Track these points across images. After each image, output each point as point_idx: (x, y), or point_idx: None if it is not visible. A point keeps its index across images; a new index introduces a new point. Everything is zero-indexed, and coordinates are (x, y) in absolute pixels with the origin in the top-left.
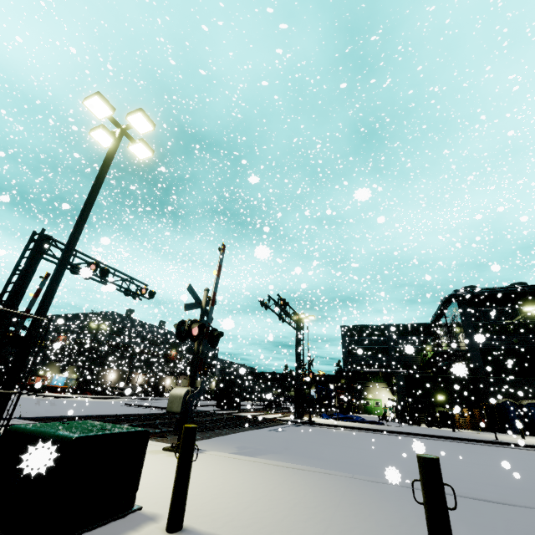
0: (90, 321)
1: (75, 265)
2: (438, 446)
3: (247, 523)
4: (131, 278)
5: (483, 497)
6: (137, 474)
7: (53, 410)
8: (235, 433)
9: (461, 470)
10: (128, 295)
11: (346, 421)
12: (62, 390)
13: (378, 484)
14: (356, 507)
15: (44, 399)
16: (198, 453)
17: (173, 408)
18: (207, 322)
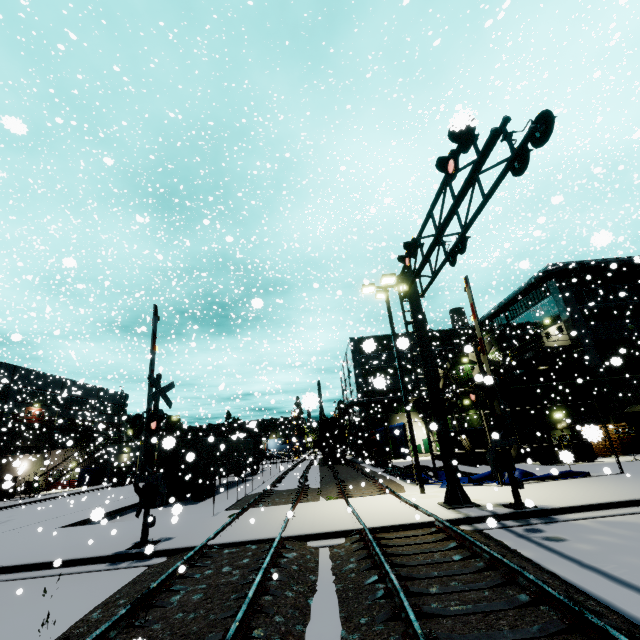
0: None
1: None
2: None
3: None
4: None
5: None
6: None
7: None
8: None
9: None
10: None
11: None
12: None
13: None
14: None
15: None
16: None
17: None
18: None
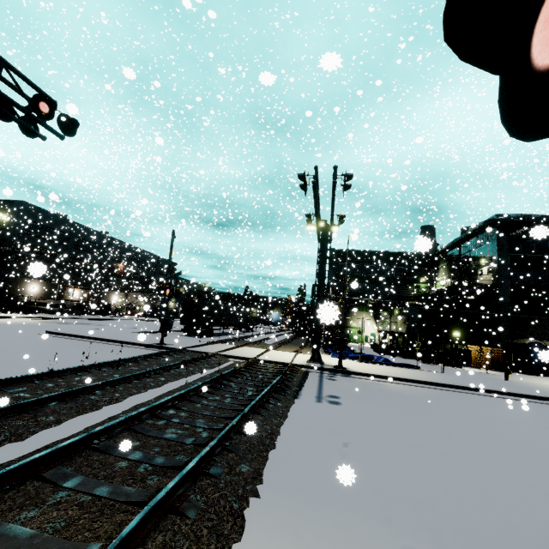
0: None
1: None
2: None
3: None
4: (1, 62)
5: None
6: None
7: None
8: (283, 429)
9: None
10: (4, 118)
11: (372, 363)
12: None
13: None
14: None
15: None
16: None
17: None
18: None
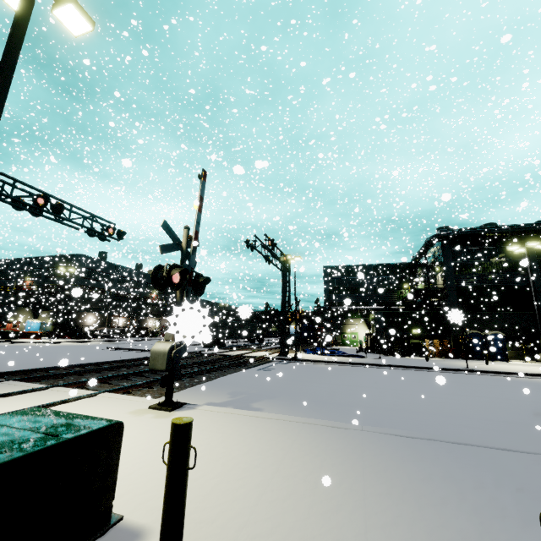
0: (57, 265)
1: (16, 198)
2: (418, 378)
3: (267, 528)
4: (93, 216)
5: (502, 446)
6: (110, 480)
7: (25, 360)
8: (225, 376)
9: (451, 404)
10: (92, 236)
11: (329, 356)
12: (37, 336)
13: (391, 437)
14: (384, 478)
15: (18, 346)
16: (190, 410)
17: (156, 365)
18: (190, 266)
